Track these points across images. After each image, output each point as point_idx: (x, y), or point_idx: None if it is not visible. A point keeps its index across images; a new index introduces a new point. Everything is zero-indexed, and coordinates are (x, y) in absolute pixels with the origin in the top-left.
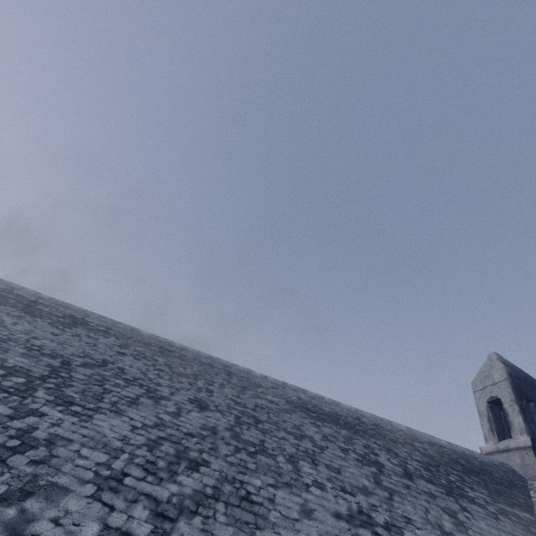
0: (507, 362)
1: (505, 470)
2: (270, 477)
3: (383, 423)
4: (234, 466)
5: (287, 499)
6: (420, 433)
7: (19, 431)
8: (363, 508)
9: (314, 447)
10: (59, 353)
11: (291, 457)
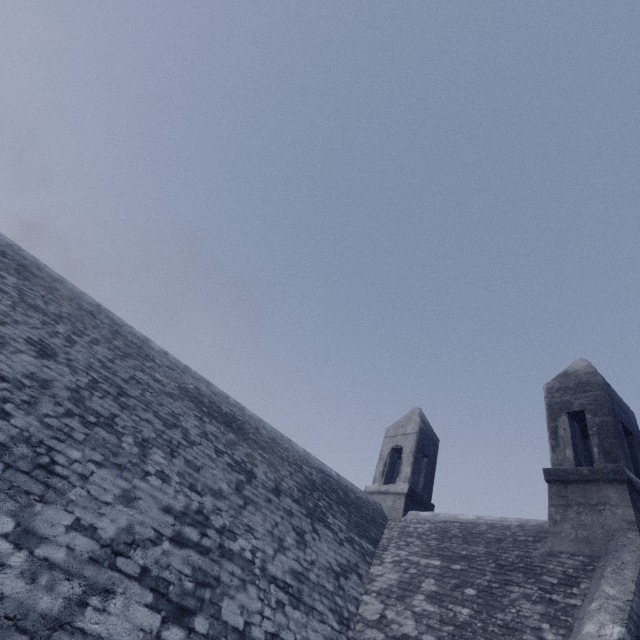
0: (425, 419)
1: (375, 508)
2: (100, 454)
3: (283, 440)
4: (50, 429)
5: (109, 481)
6: (315, 459)
7: None
8: (205, 509)
9: (183, 440)
10: None
11: (145, 442)
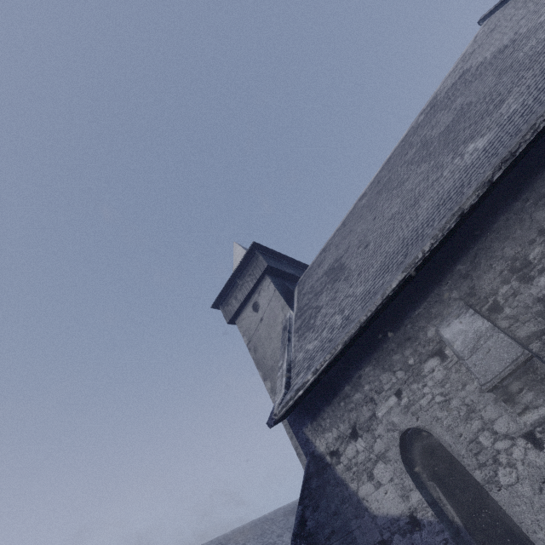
0: None
1: None
2: None
3: None
4: None
5: None
6: None
7: None
8: None
9: None
10: None
11: None
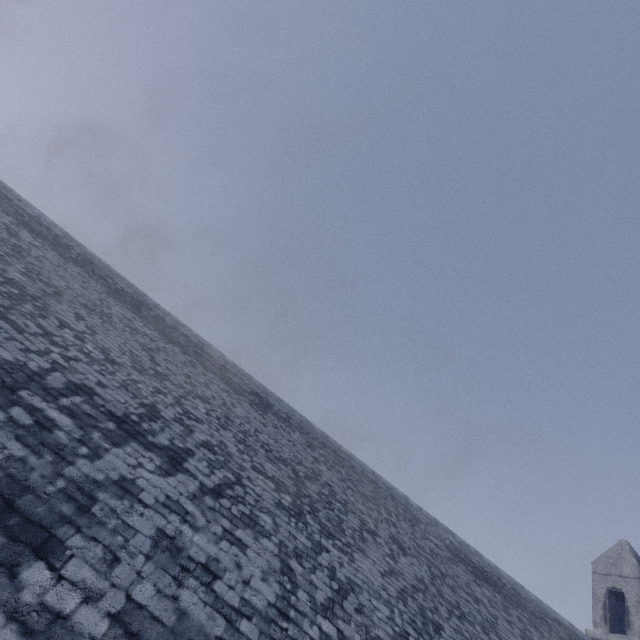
0: (639, 557)
1: None
2: None
3: (518, 587)
4: (457, 632)
5: None
6: (547, 606)
7: (329, 571)
8: None
9: (490, 615)
10: (283, 456)
11: (483, 627)
